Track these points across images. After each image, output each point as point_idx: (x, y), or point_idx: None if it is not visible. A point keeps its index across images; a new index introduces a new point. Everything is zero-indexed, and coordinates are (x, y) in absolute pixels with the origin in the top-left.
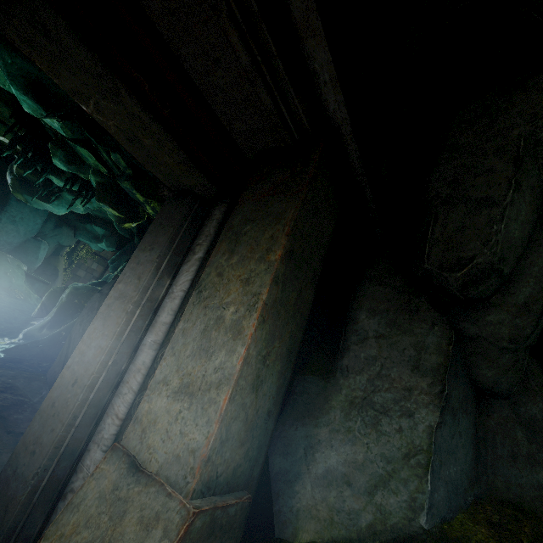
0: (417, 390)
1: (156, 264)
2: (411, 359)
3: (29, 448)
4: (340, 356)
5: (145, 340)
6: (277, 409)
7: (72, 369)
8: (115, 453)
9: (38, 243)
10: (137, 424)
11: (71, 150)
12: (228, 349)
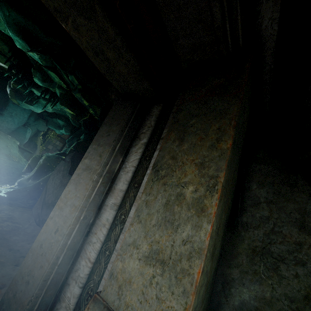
0: (306, 245)
1: (112, 146)
2: (297, 220)
3: (24, 278)
4: (240, 215)
5: (107, 202)
6: (217, 264)
7: (54, 220)
8: (97, 305)
9: (25, 128)
10: (113, 280)
11: (45, 73)
12: (194, 224)
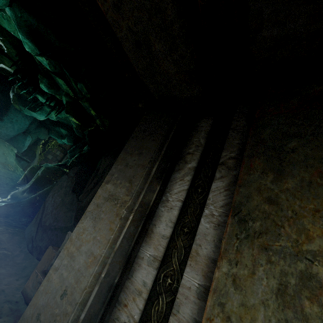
0: None
1: (147, 169)
2: None
3: None
4: None
5: (141, 252)
6: None
7: (60, 273)
8: None
9: (25, 136)
10: None
11: (52, 79)
12: None
